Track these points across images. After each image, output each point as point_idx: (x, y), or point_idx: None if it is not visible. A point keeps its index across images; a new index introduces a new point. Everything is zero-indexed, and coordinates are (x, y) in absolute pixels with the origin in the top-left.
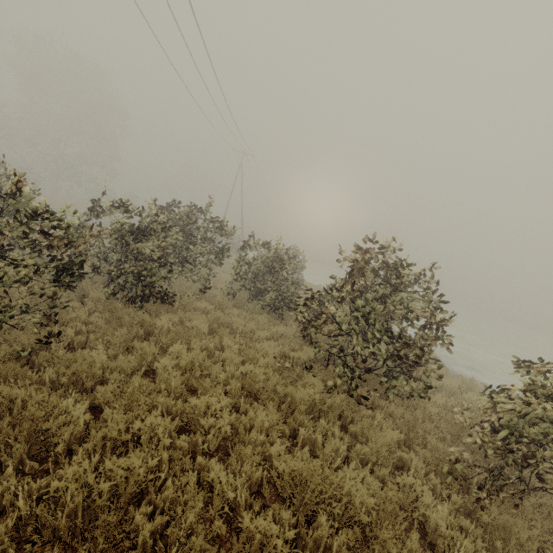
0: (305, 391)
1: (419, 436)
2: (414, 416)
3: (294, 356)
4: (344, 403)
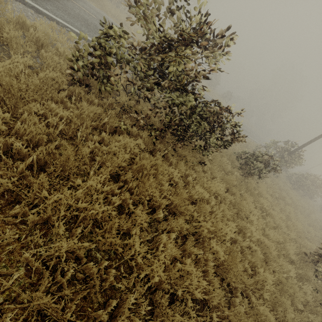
0: None
1: None
2: None
3: None
4: None
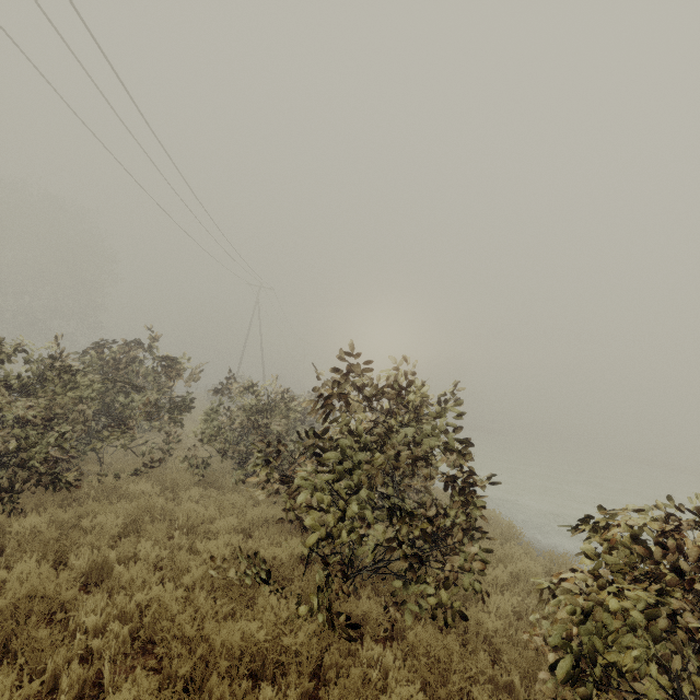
0: (237, 629)
1: (455, 692)
2: (446, 648)
3: (266, 556)
4: (314, 642)
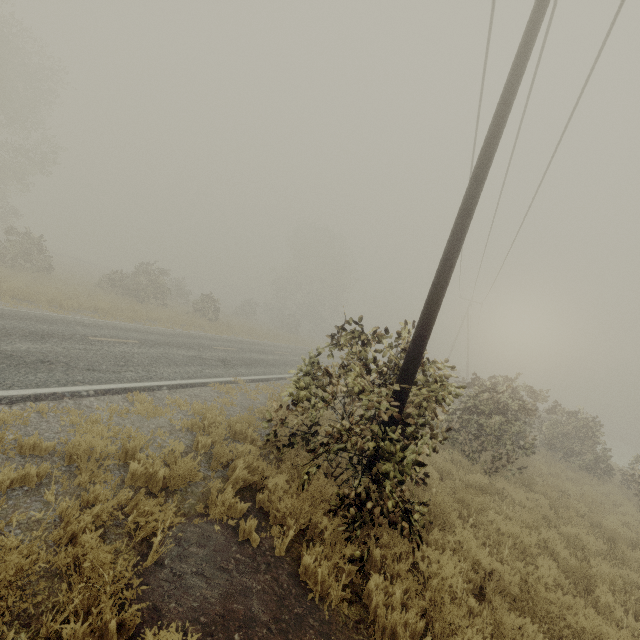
0: None
1: None
2: None
3: None
4: None
